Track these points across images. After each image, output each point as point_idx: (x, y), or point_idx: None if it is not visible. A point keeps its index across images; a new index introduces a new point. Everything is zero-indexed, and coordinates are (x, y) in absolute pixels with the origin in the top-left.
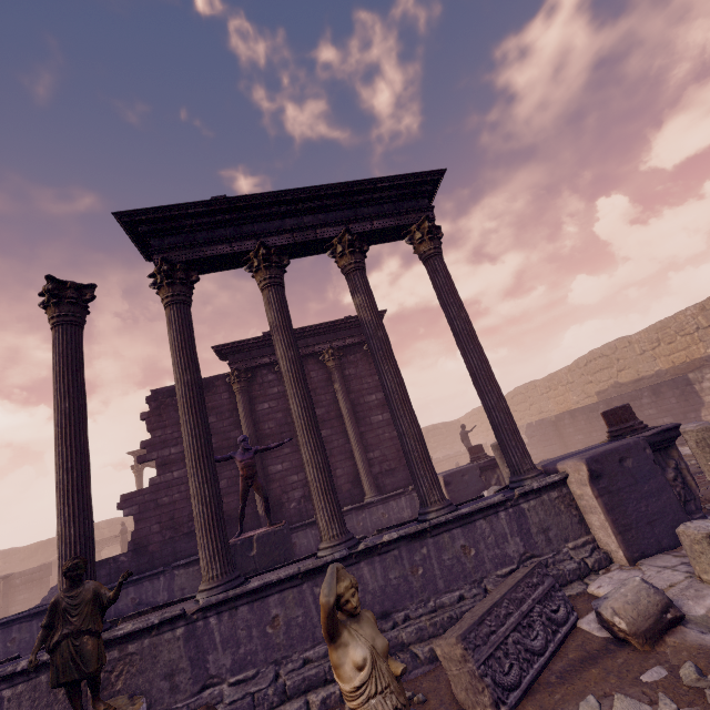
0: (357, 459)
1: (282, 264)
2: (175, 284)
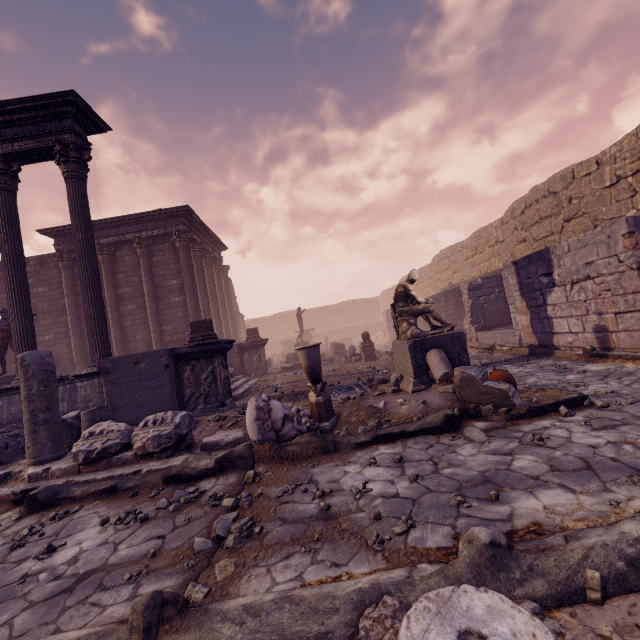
0: (151, 330)
1: None
2: None
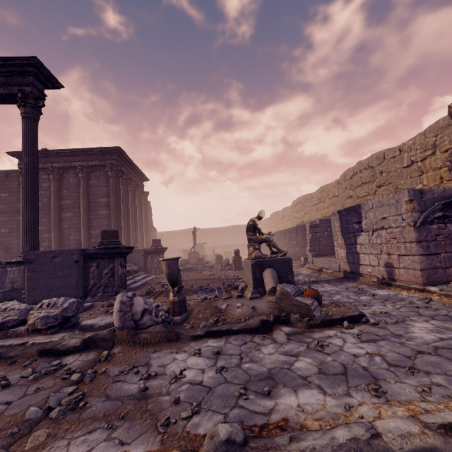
0: (81, 233)
1: None
2: None
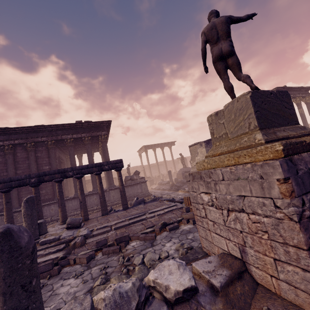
0: None
1: None
2: None
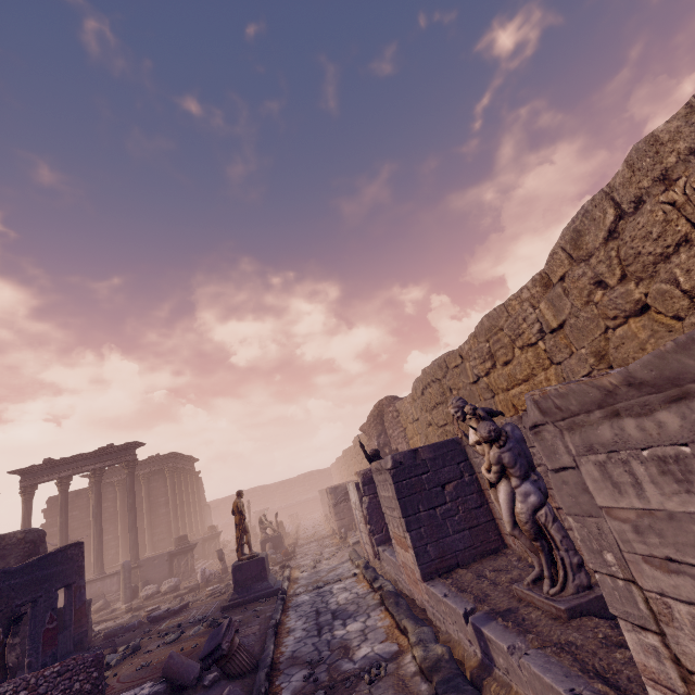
0: (146, 534)
1: (69, 481)
2: (27, 494)
